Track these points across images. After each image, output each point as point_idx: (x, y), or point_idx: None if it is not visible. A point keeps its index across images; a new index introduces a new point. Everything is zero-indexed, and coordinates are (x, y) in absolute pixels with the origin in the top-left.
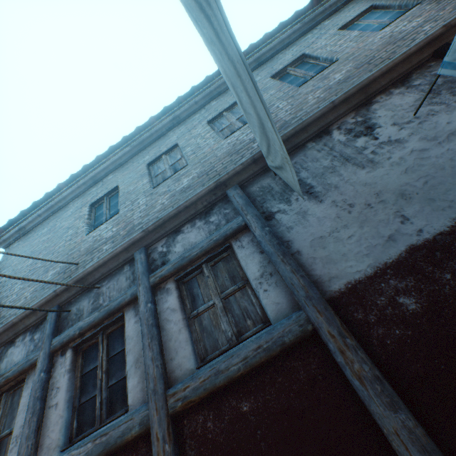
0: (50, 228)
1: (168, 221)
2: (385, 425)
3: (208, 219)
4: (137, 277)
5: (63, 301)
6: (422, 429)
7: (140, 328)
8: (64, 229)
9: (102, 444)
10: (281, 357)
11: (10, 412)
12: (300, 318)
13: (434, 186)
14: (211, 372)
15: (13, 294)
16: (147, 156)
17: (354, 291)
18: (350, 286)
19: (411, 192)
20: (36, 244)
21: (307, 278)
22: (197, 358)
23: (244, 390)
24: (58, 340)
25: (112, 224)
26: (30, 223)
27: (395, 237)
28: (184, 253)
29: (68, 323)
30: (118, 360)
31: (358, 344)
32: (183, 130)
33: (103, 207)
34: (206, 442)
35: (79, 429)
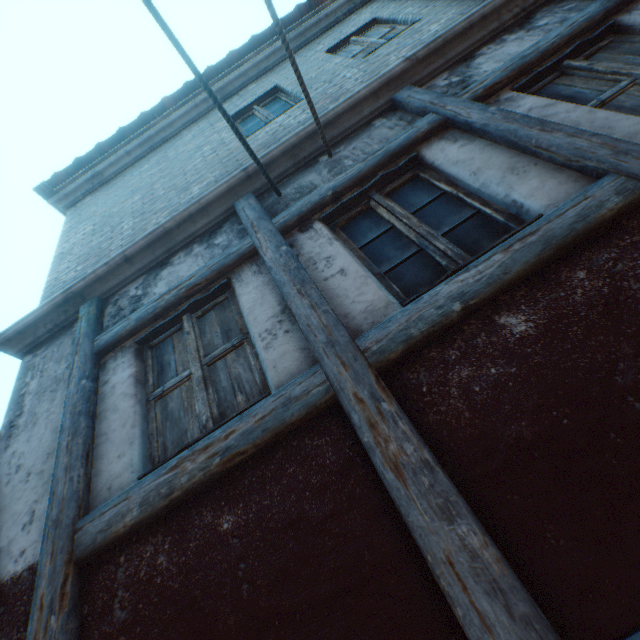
0: (155, 162)
1: (449, 45)
2: None
3: (530, 27)
4: (427, 105)
5: (259, 188)
6: None
7: (481, 146)
8: (189, 151)
9: (532, 245)
10: None
11: (211, 331)
12: None
13: None
14: None
15: (122, 232)
16: (318, 47)
17: None
18: None
19: None
20: (136, 183)
21: None
22: None
23: None
24: (288, 215)
25: (301, 110)
26: (112, 166)
27: None
28: (519, 54)
29: (288, 205)
30: (436, 210)
31: None
32: (378, 5)
33: (253, 120)
34: None
35: (406, 296)
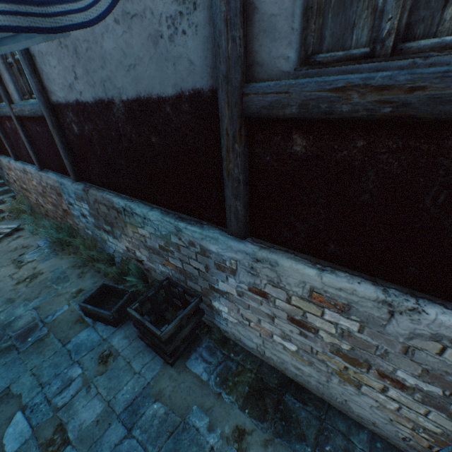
0: None
1: None
2: (64, 160)
3: None
4: None
5: None
6: (71, 166)
7: None
8: None
9: (3, 112)
10: (43, 119)
11: None
12: (41, 108)
13: (90, 59)
14: (21, 108)
15: None
16: None
17: (60, 108)
18: (58, 104)
19: (80, 54)
20: None
21: (37, 87)
22: (21, 94)
23: (36, 123)
24: None
25: None
26: None
27: (72, 88)
28: None
29: None
30: None
31: (58, 134)
32: None
33: None
34: (32, 132)
35: None
